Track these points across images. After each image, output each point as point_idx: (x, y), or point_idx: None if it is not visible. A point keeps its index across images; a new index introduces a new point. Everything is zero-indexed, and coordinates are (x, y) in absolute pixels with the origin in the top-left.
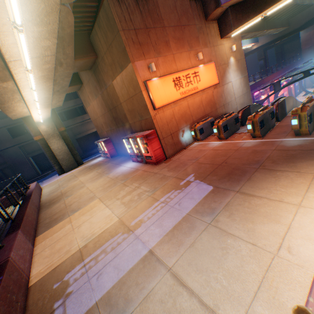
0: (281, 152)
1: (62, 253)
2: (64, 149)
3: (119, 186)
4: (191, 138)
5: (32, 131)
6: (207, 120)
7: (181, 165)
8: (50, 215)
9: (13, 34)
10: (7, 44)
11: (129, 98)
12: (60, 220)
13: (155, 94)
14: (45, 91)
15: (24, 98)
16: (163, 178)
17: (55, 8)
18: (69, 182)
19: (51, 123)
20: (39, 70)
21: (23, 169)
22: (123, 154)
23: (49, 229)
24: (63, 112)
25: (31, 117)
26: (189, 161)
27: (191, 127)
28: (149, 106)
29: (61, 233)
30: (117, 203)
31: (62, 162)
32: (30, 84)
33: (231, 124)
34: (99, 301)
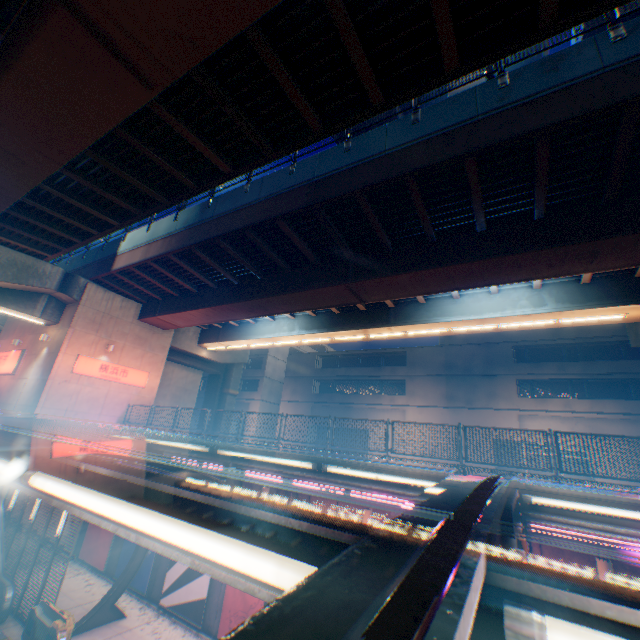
0: None
1: None
2: None
3: None
4: None
5: None
6: None
7: None
8: None
9: None
10: None
11: None
12: None
13: None
14: None
15: None
16: None
17: None
18: None
19: None
20: None
21: None
22: None
23: None
24: None
25: None
26: None
27: None
28: None
29: None
30: None
31: None
32: None
33: None
34: None
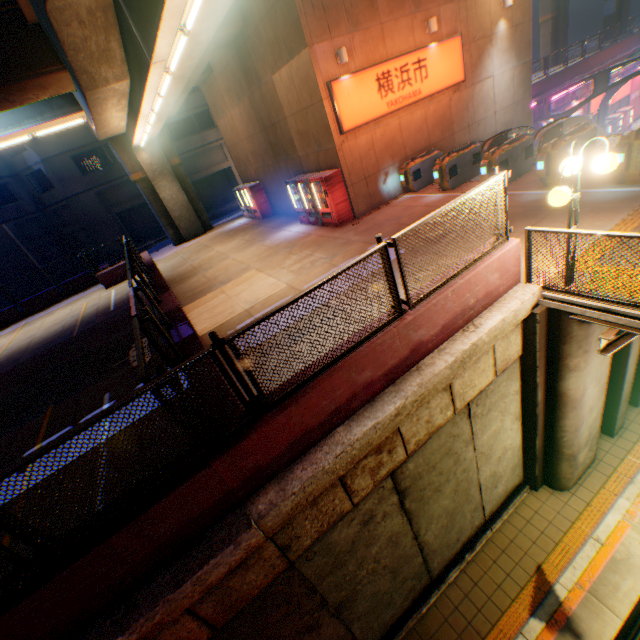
0: (508, 210)
1: (225, 315)
2: (181, 200)
3: (284, 255)
4: (399, 188)
5: (127, 163)
6: (430, 157)
7: (375, 227)
8: (191, 289)
9: (175, 36)
10: (163, 47)
11: (301, 112)
12: (208, 292)
13: (344, 106)
14: (172, 96)
15: (141, 109)
16: (346, 244)
17: (227, 5)
18: (200, 255)
19: (158, 150)
20: (179, 70)
21: (108, 235)
22: (283, 213)
23: (197, 300)
24: (165, 126)
25: (124, 138)
26: (386, 223)
27: (401, 167)
28: (334, 129)
29: (216, 302)
30: (283, 272)
31: (180, 223)
32: (160, 88)
33: (465, 166)
34: (277, 334)
